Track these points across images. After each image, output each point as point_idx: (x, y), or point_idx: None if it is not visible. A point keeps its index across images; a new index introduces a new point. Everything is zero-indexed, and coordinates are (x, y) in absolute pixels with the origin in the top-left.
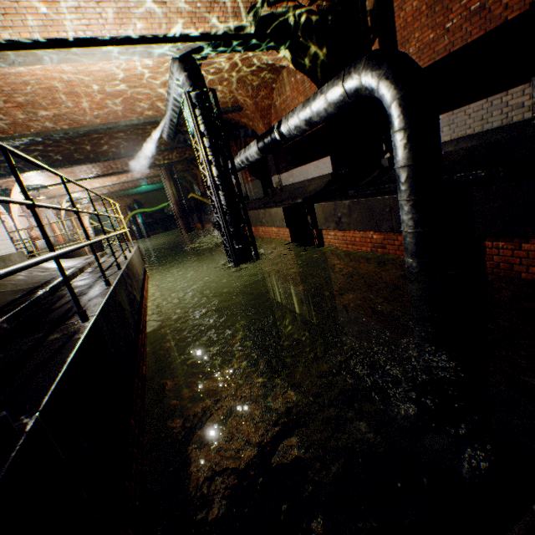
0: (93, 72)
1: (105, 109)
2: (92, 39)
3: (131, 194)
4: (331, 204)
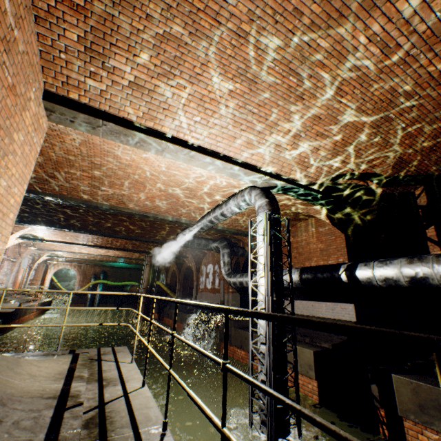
0: (177, 174)
1: (157, 202)
2: (212, 151)
3: (105, 265)
4: (439, 390)
